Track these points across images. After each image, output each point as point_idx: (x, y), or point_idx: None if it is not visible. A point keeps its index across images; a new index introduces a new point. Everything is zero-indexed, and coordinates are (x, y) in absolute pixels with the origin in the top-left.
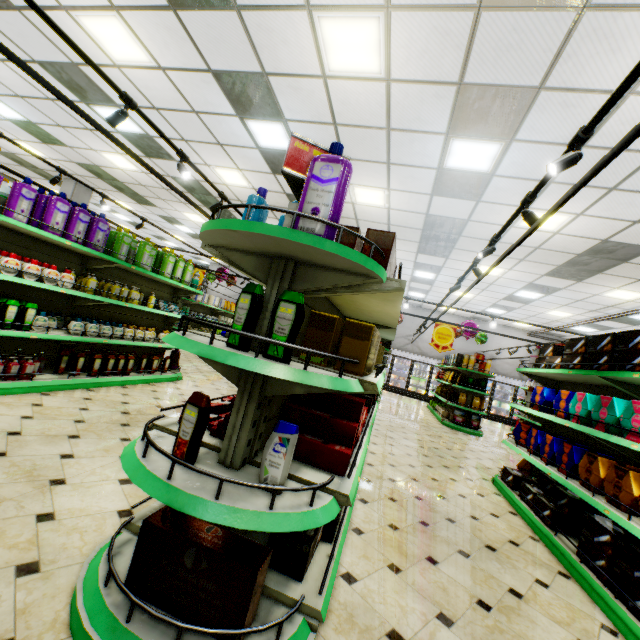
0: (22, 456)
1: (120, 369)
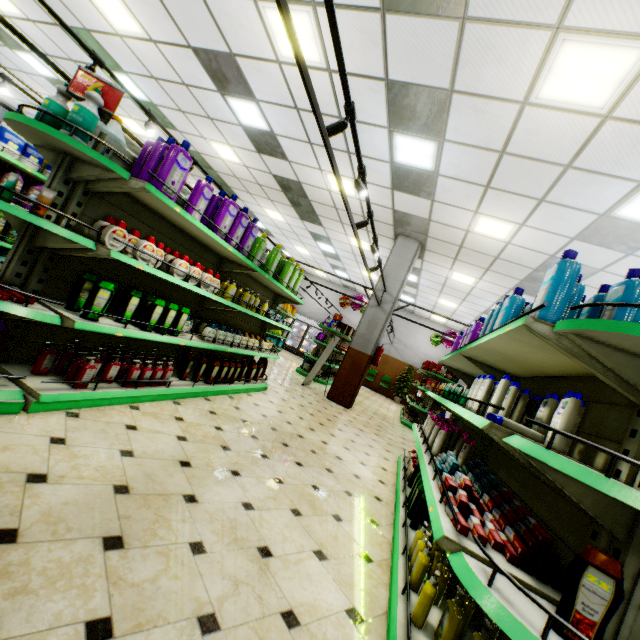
0: (211, 503)
1: (229, 377)
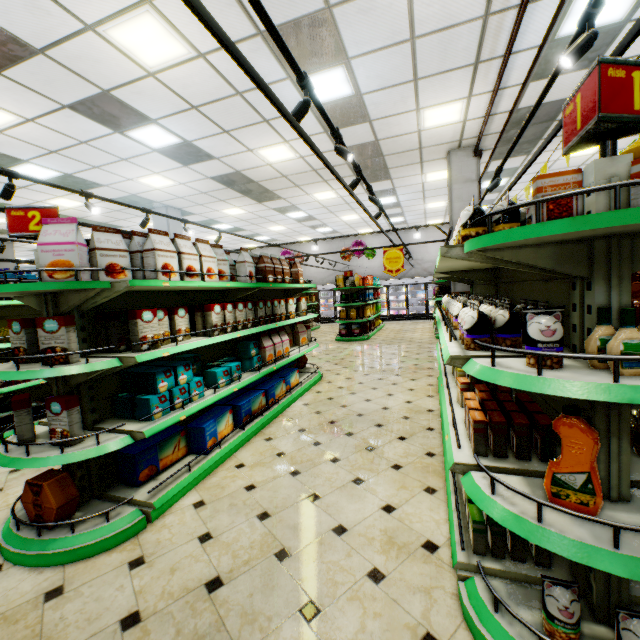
0: None
1: None
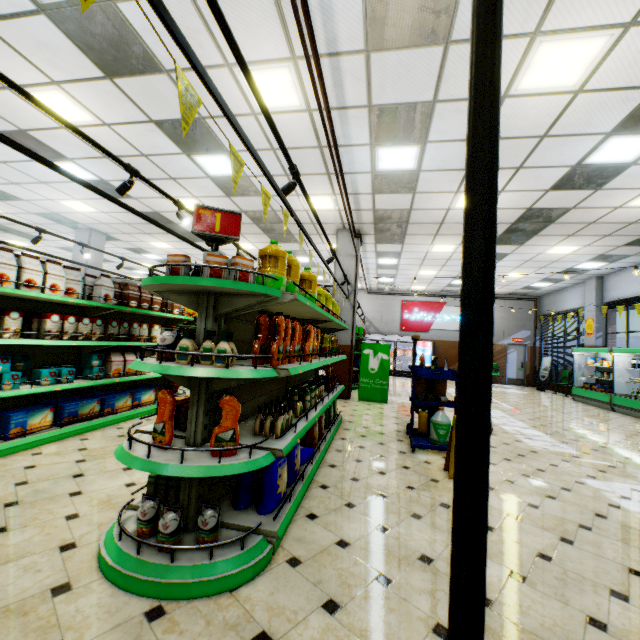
0: None
1: None
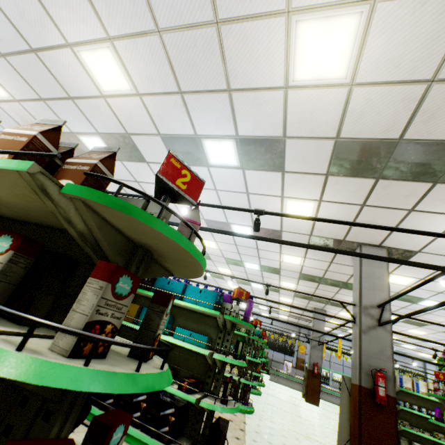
0: None
1: None
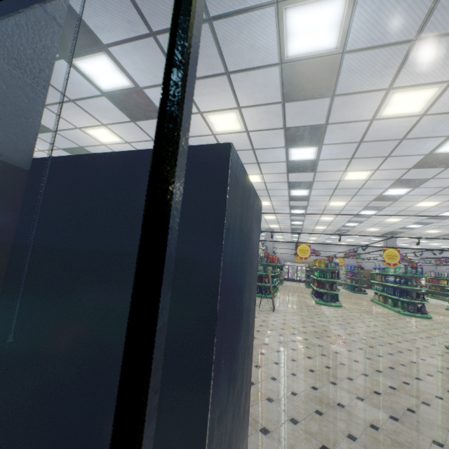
0: None
1: None
